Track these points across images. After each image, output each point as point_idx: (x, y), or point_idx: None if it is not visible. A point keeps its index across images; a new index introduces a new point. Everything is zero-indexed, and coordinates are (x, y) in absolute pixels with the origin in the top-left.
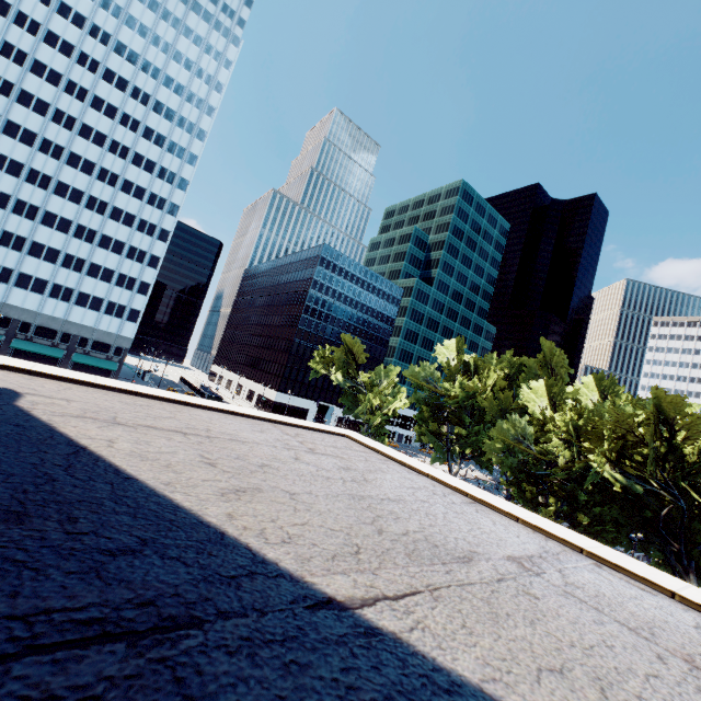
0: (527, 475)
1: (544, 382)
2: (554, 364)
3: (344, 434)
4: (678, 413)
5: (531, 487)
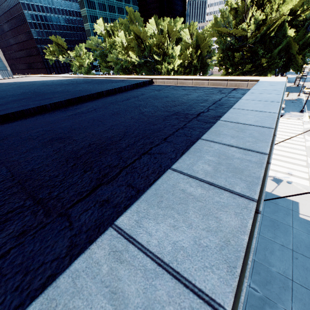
0: (122, 70)
1: (123, 32)
2: (132, 19)
3: (29, 76)
4: (139, 33)
5: (121, 73)
